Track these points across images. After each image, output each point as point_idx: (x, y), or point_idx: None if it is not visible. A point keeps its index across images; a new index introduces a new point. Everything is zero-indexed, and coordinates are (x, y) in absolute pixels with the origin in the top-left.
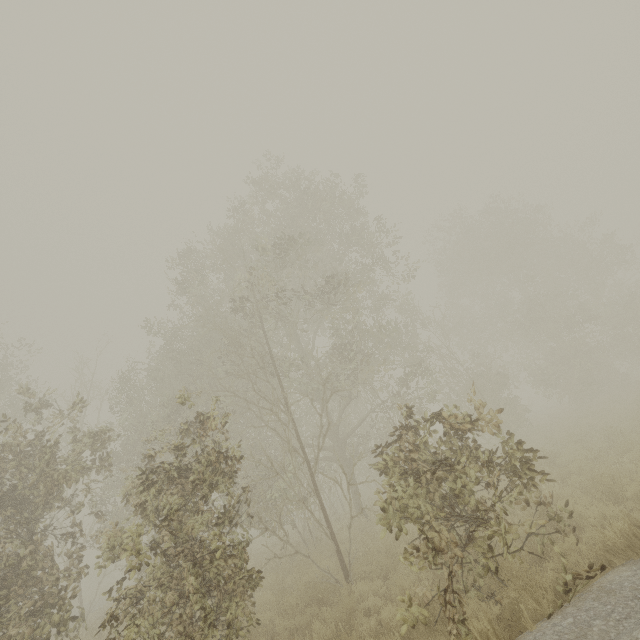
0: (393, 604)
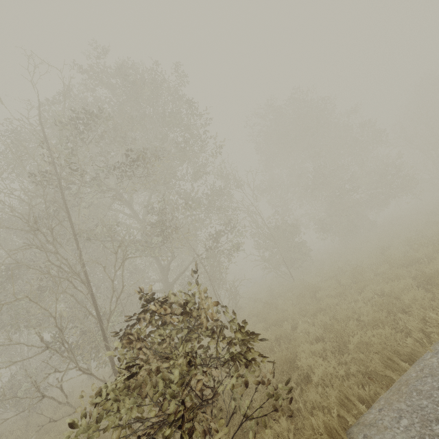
0: None
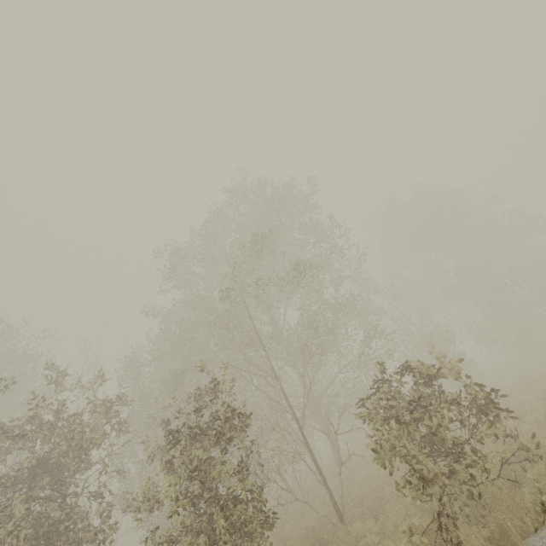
0: (389, 539)
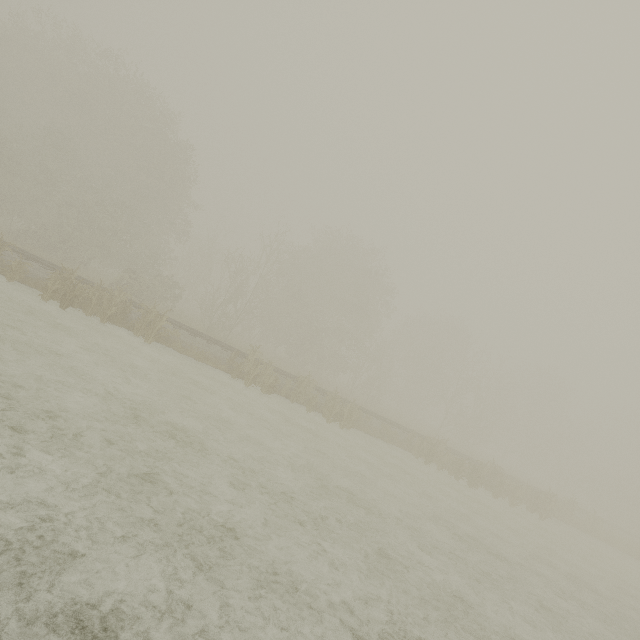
0: None
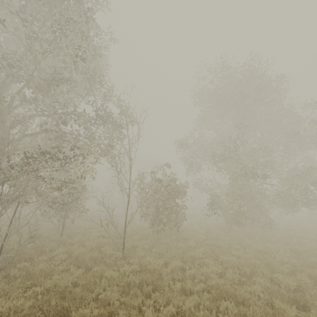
0: None
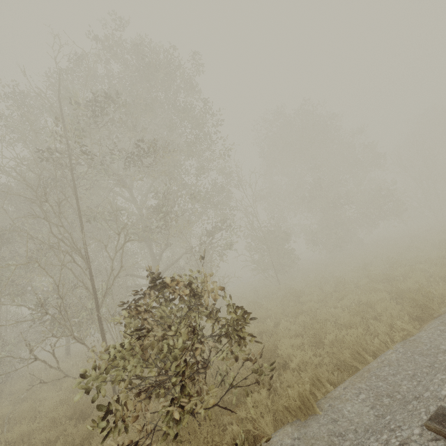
0: None
